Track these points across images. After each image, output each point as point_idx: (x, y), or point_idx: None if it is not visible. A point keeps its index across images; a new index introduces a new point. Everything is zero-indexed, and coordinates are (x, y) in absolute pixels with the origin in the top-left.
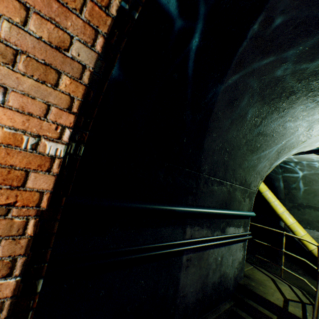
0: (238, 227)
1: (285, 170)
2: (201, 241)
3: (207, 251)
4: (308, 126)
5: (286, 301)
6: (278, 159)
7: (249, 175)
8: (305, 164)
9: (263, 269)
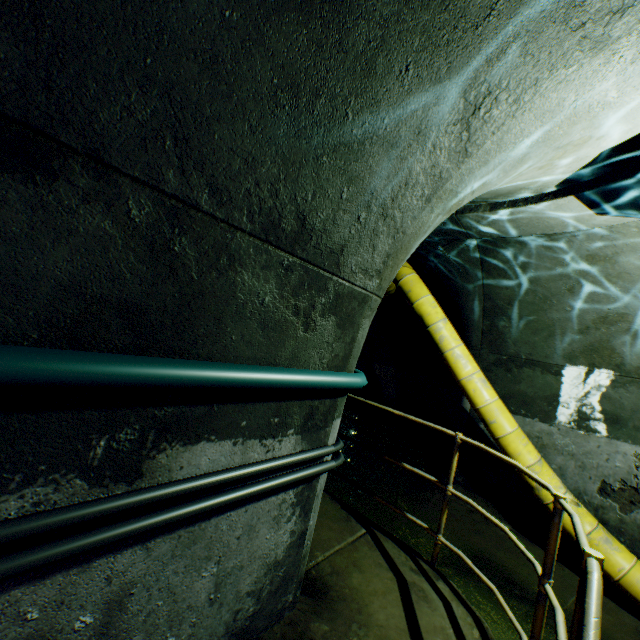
0: (265, 434)
1: (493, 267)
2: None
3: None
4: None
5: None
6: (469, 162)
7: (329, 199)
8: (543, 247)
9: (389, 540)
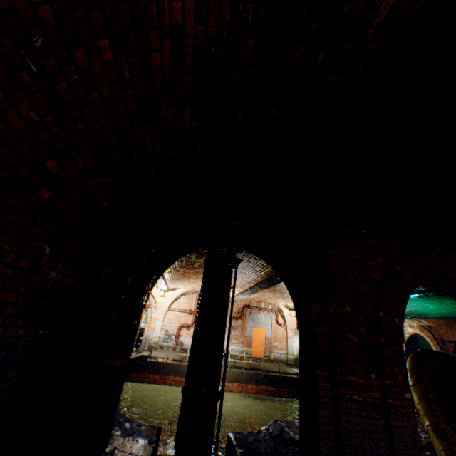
0: None
1: None
2: None
3: None
4: None
5: None
6: None
7: None
8: None
9: None
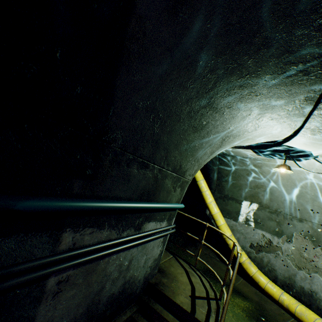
0: (161, 220)
1: (222, 162)
2: (92, 251)
3: (105, 259)
4: (260, 113)
5: (193, 300)
6: (221, 148)
7: (187, 160)
8: (240, 159)
9: (180, 259)
